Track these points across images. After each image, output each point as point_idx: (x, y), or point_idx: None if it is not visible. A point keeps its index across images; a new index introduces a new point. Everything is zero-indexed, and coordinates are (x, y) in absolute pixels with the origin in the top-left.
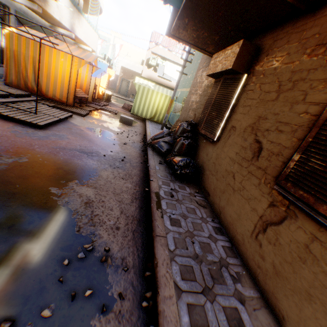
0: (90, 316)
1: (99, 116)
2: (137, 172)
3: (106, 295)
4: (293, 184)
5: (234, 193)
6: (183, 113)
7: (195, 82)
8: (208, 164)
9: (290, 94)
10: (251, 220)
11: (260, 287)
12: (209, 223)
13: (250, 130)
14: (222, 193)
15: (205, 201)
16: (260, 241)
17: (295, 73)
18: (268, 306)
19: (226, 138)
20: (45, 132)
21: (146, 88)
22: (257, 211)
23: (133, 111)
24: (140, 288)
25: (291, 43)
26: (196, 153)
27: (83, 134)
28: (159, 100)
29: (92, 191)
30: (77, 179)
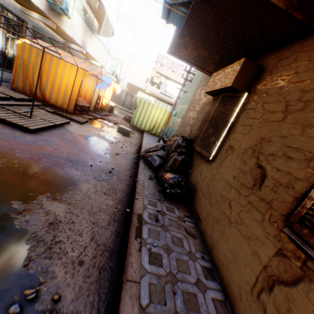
0: None
1: (98, 124)
2: (123, 187)
3: None
4: (312, 232)
5: (230, 225)
6: (180, 128)
7: (193, 99)
8: (202, 184)
9: (301, 115)
10: (251, 268)
11: None
12: (198, 261)
13: (251, 152)
14: (215, 223)
15: (195, 228)
16: (264, 303)
17: (306, 92)
18: None
19: (222, 158)
20: (34, 136)
21: (147, 102)
22: (259, 257)
23: (132, 122)
24: None
25: (299, 61)
26: (190, 170)
27: (75, 141)
28: (158, 114)
29: (63, 208)
30: (50, 192)
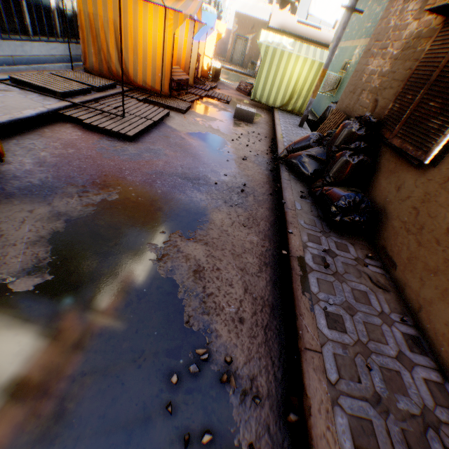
0: None
1: (205, 109)
2: (265, 212)
3: (230, 444)
4: None
5: None
6: (347, 97)
7: (382, 29)
8: (399, 207)
9: None
10: None
11: None
12: (396, 326)
13: None
14: (427, 274)
15: (384, 276)
16: None
17: None
18: None
19: None
20: (136, 147)
21: (278, 50)
22: None
23: (254, 95)
24: (280, 439)
25: None
26: (372, 179)
27: (185, 145)
28: (299, 72)
29: (202, 250)
30: (181, 228)
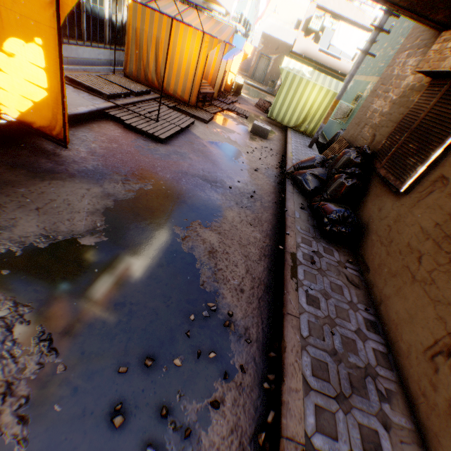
0: (213, 378)
1: (225, 121)
2: (269, 217)
3: (228, 362)
4: None
5: (412, 283)
6: (352, 128)
7: (387, 75)
8: (378, 225)
9: None
10: (430, 332)
11: (417, 419)
12: (360, 312)
13: None
14: (390, 276)
15: (359, 278)
16: (437, 365)
17: None
18: (422, 445)
19: (422, 192)
20: (166, 148)
21: (297, 77)
22: (445, 324)
23: (270, 113)
24: (262, 367)
25: None
26: (361, 201)
27: (206, 152)
28: (315, 99)
29: (216, 237)
30: (200, 219)
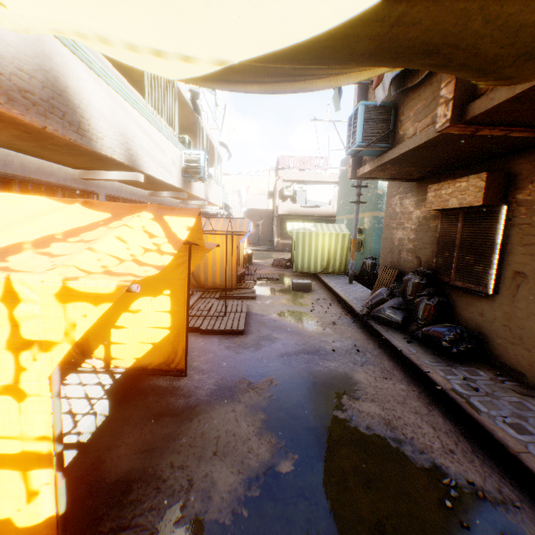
0: None
1: (266, 290)
2: (390, 363)
3: None
4: None
5: None
6: (387, 256)
7: (392, 213)
8: (492, 328)
9: None
10: None
11: None
12: None
13: None
14: None
15: (521, 386)
16: None
17: None
18: None
19: (510, 288)
20: (250, 338)
21: (306, 233)
22: None
23: (295, 268)
24: None
25: None
26: (454, 313)
27: (281, 325)
28: (329, 243)
29: (374, 406)
30: (344, 394)
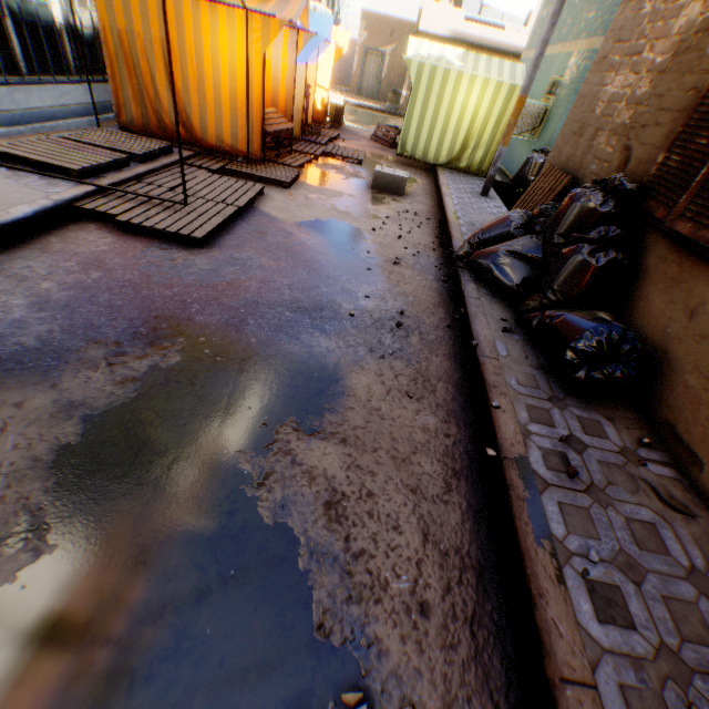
0: None
1: (323, 177)
2: (444, 364)
3: None
4: None
5: None
6: (567, 143)
7: (628, 19)
8: (697, 350)
9: None
10: None
11: None
12: None
13: None
14: None
15: (679, 484)
16: None
17: None
18: None
19: None
20: (209, 257)
21: (439, 70)
22: None
23: (402, 147)
24: None
25: None
26: (632, 293)
27: (293, 245)
28: (477, 104)
29: (337, 455)
30: (296, 413)
